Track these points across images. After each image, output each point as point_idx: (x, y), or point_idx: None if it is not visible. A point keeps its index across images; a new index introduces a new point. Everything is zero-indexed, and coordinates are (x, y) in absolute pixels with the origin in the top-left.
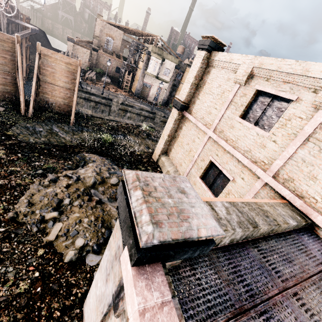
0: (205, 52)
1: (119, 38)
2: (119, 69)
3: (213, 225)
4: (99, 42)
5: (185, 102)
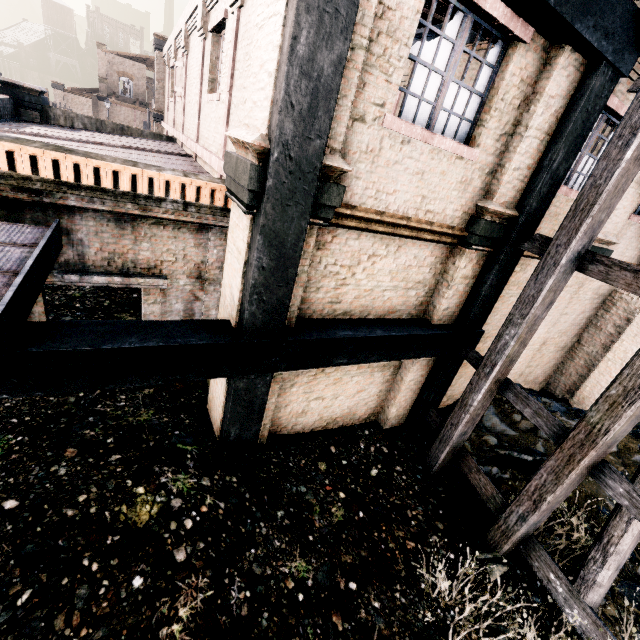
0: (156, 51)
1: (142, 77)
2: (150, 125)
3: (34, 86)
4: (109, 86)
5: (157, 110)
